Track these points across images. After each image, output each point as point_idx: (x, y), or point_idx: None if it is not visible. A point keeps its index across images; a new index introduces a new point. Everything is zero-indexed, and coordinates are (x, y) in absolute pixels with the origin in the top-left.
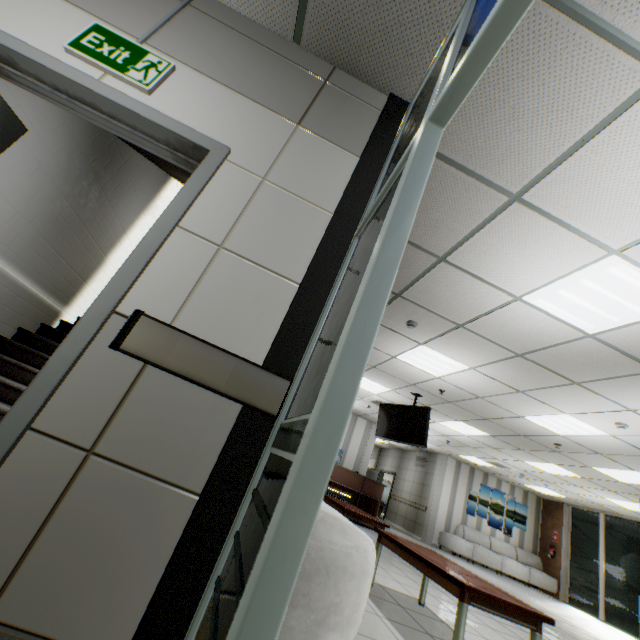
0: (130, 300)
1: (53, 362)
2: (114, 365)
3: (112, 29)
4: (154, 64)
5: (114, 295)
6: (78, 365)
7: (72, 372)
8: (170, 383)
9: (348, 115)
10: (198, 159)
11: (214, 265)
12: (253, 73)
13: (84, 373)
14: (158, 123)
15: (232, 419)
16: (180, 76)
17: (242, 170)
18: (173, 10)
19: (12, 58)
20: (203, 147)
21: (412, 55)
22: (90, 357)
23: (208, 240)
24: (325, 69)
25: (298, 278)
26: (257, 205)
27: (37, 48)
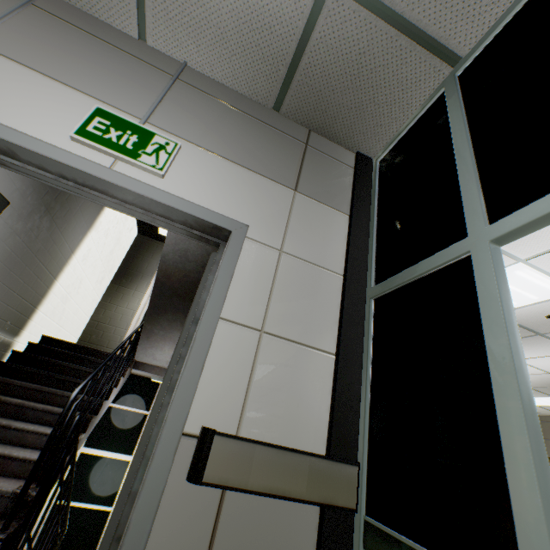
0: (193, 415)
1: (135, 520)
2: (194, 498)
3: (112, 109)
4: (162, 145)
5: (180, 416)
6: (159, 511)
7: (154, 522)
8: (251, 501)
9: (330, 175)
10: (214, 235)
11: (260, 353)
12: (247, 143)
13: (167, 519)
14: (179, 209)
15: (315, 522)
16: (186, 154)
17: (261, 245)
18: (166, 86)
19: (12, 150)
20: (225, 228)
21: (381, 126)
22: (169, 497)
23: (249, 327)
24: (303, 133)
25: (332, 348)
26: (282, 279)
27: (40, 138)
